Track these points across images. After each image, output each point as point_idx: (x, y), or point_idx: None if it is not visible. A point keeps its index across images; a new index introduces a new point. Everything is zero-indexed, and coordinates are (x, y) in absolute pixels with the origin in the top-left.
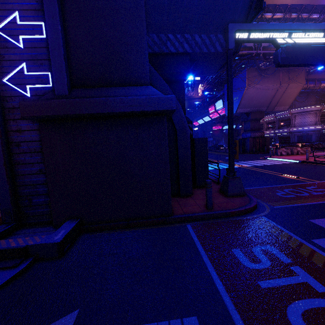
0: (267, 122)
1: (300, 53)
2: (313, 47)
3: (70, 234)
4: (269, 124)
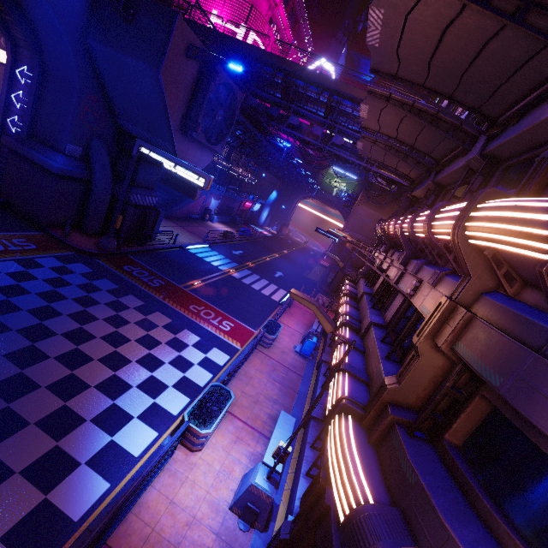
0: None
1: (174, 181)
2: (184, 182)
3: None
4: None
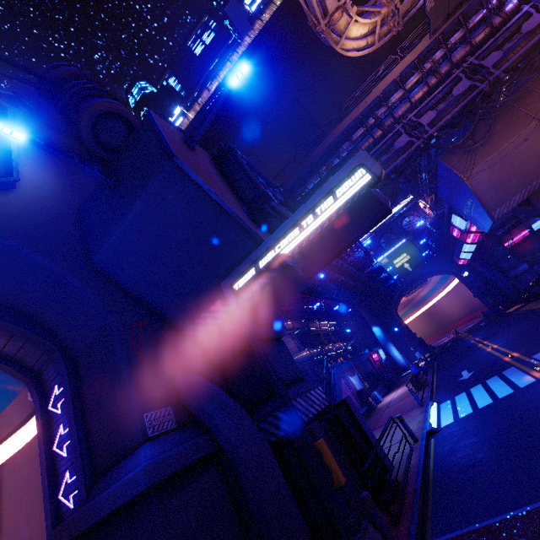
0: None
1: (324, 241)
2: (338, 218)
3: None
4: None
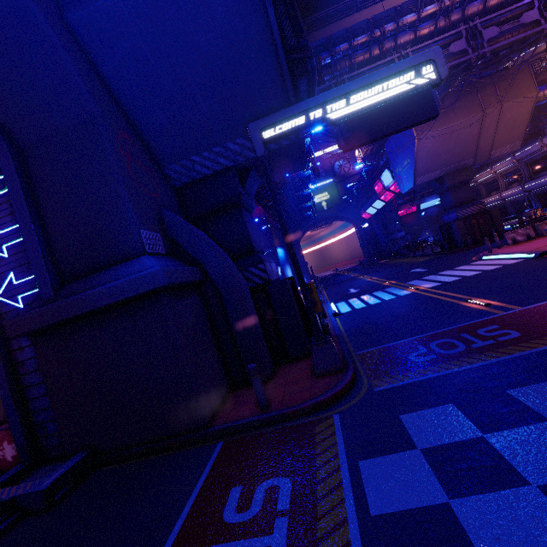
0: (504, 173)
1: (374, 121)
2: (394, 103)
3: (69, 474)
4: (509, 177)
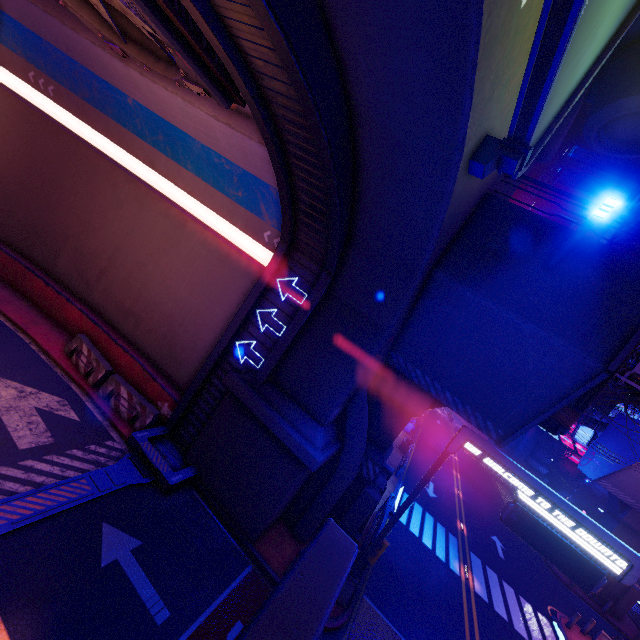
0: None
1: (541, 536)
2: (568, 546)
3: (182, 482)
4: None
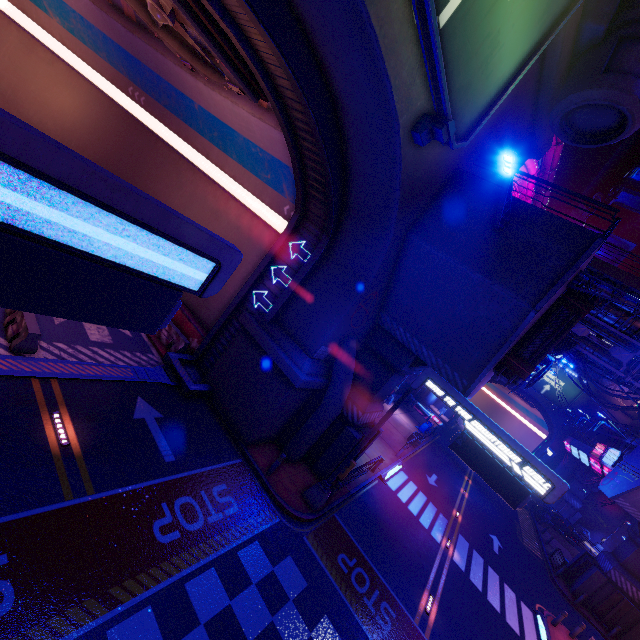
0: None
1: (481, 459)
2: (502, 469)
3: (199, 392)
4: None
